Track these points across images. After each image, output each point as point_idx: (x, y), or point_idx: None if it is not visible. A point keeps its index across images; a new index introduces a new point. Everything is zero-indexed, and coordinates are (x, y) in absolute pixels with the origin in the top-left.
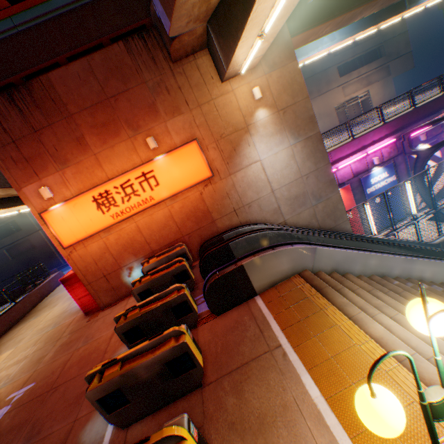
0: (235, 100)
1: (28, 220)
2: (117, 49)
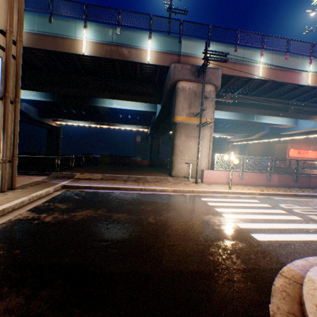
0: None
1: None
2: None
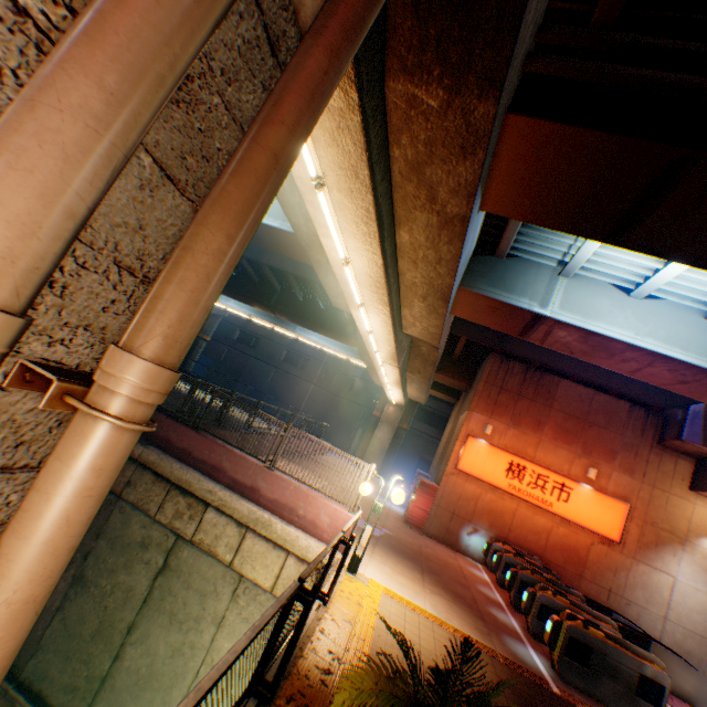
0: (689, 510)
1: (317, 368)
2: (621, 403)
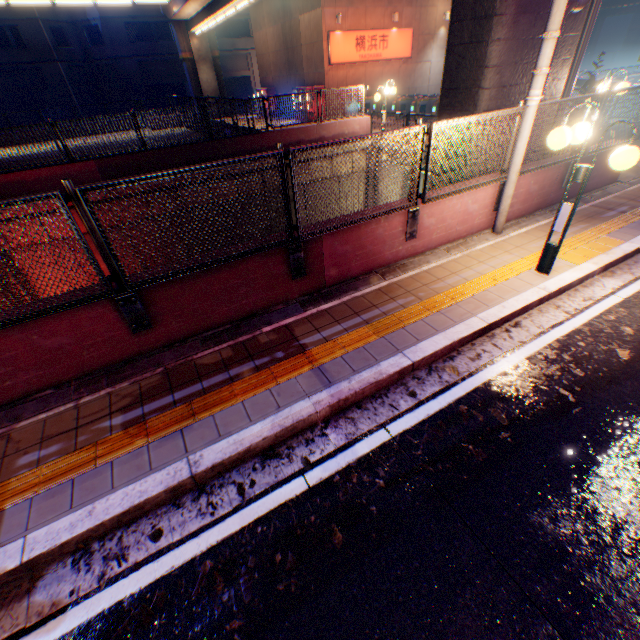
0: (435, 15)
1: (42, 37)
2: None
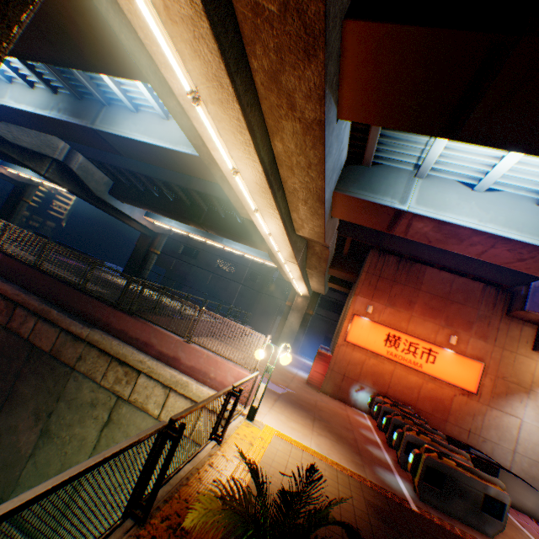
0: (533, 366)
1: (244, 272)
2: (476, 284)
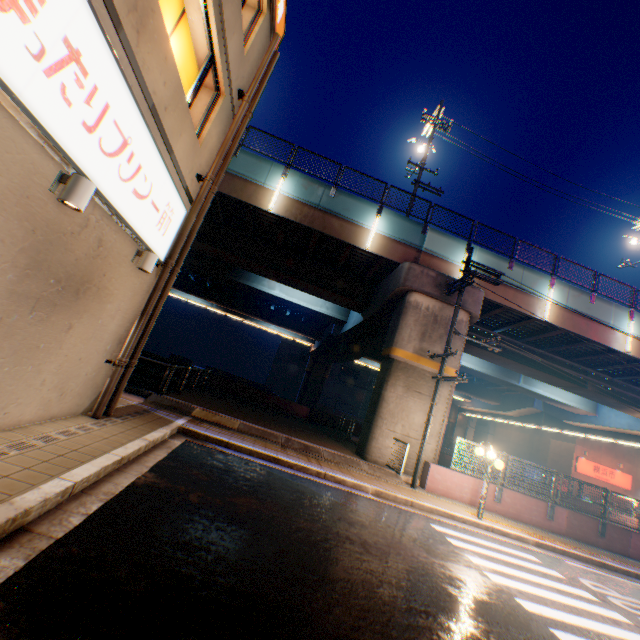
0: None
1: (367, 378)
2: None
